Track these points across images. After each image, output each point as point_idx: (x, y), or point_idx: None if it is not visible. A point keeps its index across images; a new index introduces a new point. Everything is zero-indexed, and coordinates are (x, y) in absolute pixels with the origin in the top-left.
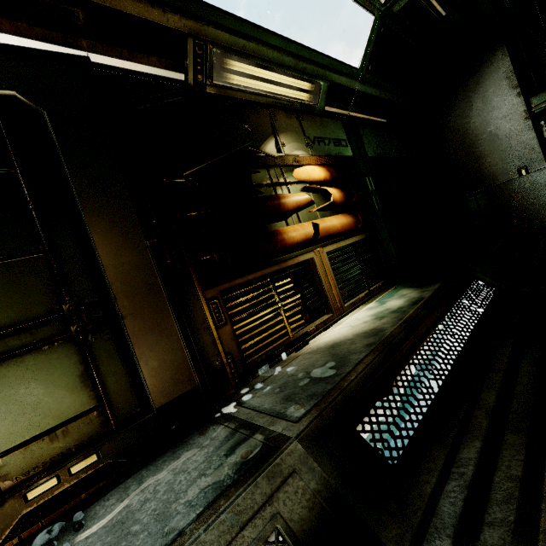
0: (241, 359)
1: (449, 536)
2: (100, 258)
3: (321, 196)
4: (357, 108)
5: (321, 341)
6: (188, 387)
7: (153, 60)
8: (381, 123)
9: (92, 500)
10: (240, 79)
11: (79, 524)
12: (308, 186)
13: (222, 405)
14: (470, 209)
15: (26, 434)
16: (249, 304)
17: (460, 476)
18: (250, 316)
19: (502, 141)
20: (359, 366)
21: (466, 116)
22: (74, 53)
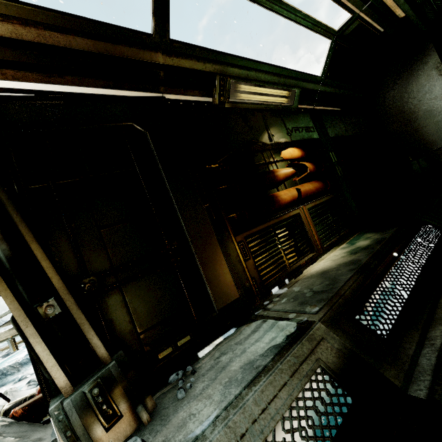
0: (261, 282)
1: (429, 374)
2: (181, 217)
3: (298, 169)
4: (319, 103)
5: (312, 271)
6: (234, 298)
7: (196, 92)
8: (337, 111)
9: (192, 362)
10: (245, 96)
11: (194, 370)
12: (292, 163)
13: (253, 311)
14: (413, 170)
15: (154, 321)
16: (261, 245)
17: (431, 345)
18: (261, 254)
19: (435, 116)
20: (349, 282)
21: (403, 99)
22: (156, 95)
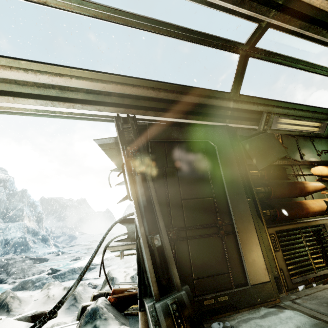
0: (288, 275)
1: None
2: (230, 204)
3: (325, 184)
4: None
5: None
6: (265, 280)
7: (248, 122)
8: None
9: (228, 319)
10: (282, 126)
11: (233, 327)
12: (321, 178)
13: (280, 299)
14: None
15: (204, 273)
16: (288, 242)
17: None
18: (287, 250)
19: None
20: None
21: None
22: (223, 124)
